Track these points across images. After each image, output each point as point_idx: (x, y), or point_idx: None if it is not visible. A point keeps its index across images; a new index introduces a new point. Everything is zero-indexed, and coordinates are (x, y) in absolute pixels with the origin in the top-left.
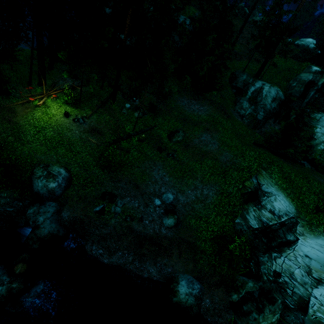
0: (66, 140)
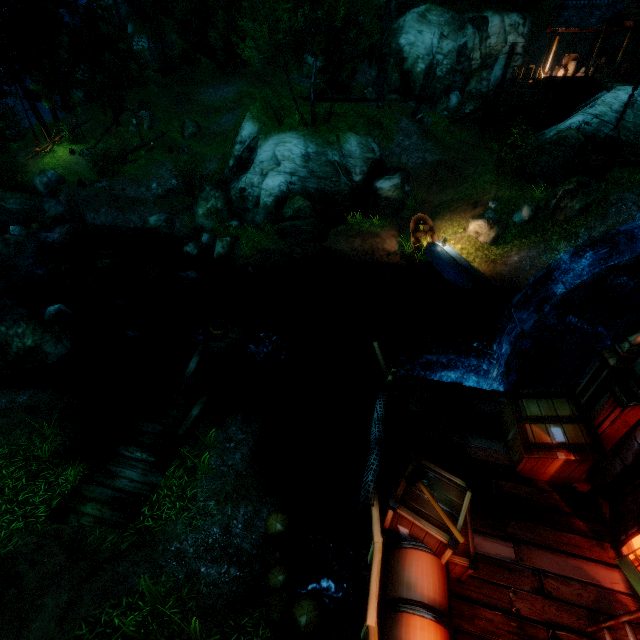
0: (74, 172)
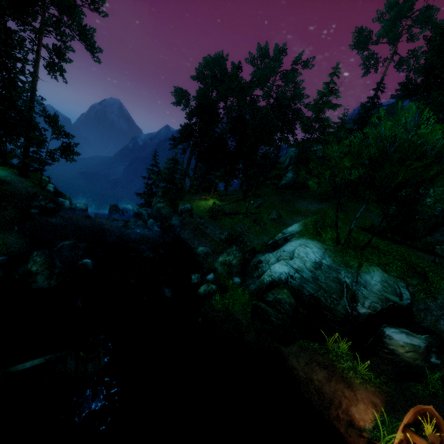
0: (205, 211)
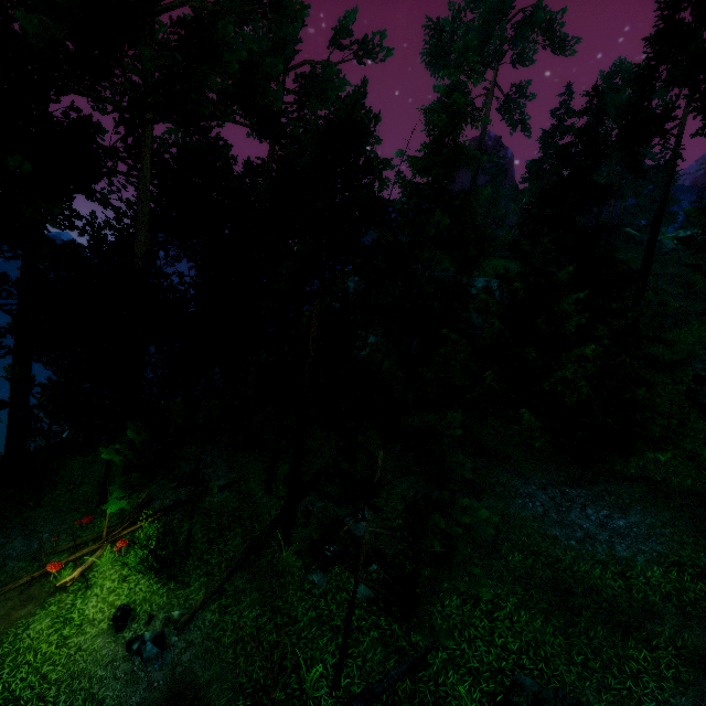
0: None
